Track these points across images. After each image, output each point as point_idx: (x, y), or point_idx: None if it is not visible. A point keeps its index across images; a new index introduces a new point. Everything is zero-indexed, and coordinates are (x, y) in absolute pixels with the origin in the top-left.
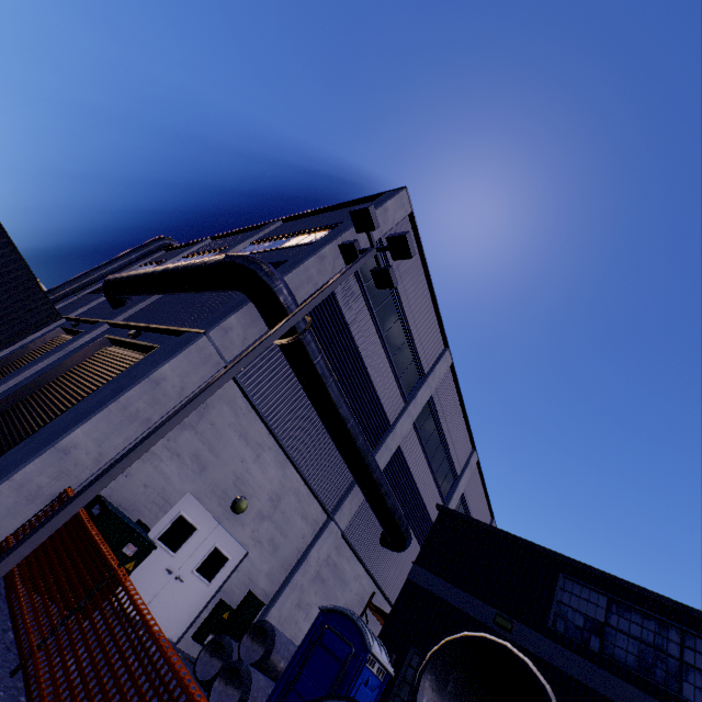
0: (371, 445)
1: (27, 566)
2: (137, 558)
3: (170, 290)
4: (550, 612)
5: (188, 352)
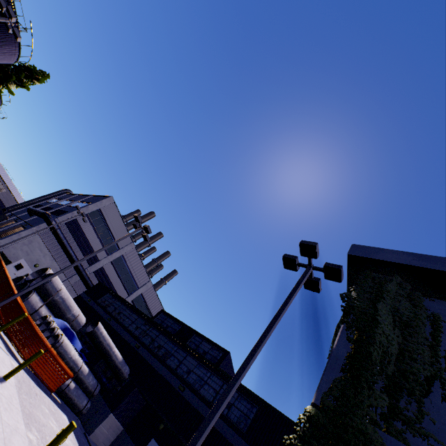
0: (89, 264)
1: None
2: (6, 262)
3: (37, 216)
4: (99, 299)
5: (29, 230)
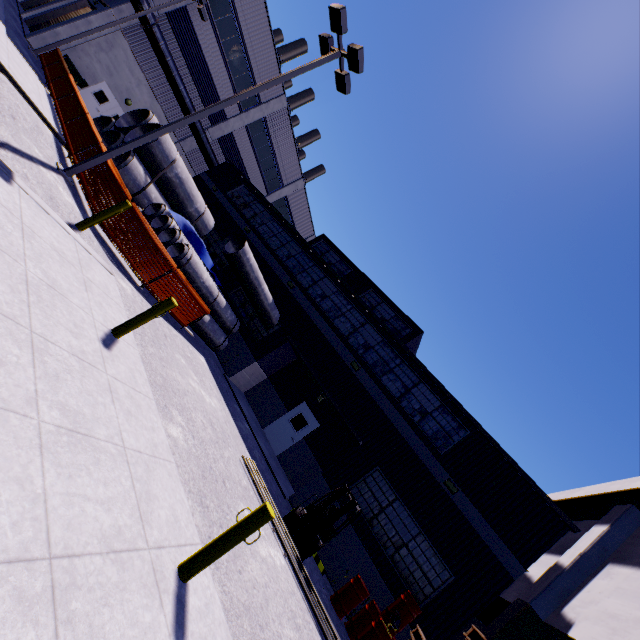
0: (211, 122)
1: (46, 59)
2: (79, 83)
3: None
4: (230, 191)
5: (103, 15)
